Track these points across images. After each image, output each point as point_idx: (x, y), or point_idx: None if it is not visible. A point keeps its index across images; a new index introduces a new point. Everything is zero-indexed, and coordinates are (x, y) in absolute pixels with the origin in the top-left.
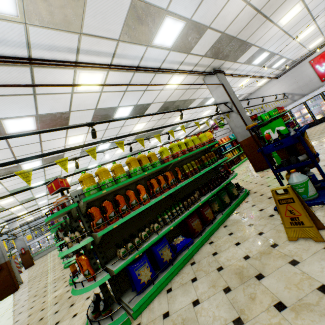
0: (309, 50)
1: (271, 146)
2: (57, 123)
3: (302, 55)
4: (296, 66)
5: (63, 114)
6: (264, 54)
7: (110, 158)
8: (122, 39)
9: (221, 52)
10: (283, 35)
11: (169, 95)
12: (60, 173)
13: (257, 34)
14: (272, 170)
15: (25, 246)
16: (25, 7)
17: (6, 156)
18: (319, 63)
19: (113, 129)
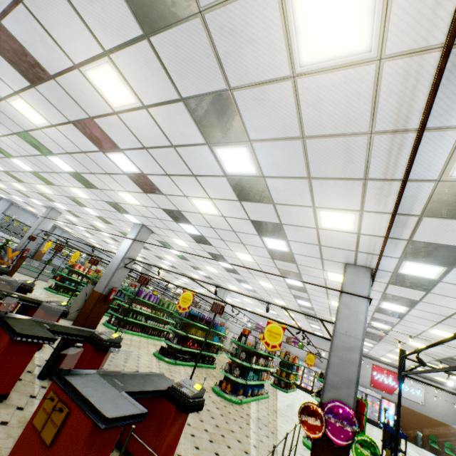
0: (379, 357)
1: (391, 429)
2: (294, 287)
3: (373, 356)
4: (364, 357)
5: (304, 291)
6: (371, 345)
7: (217, 281)
8: (373, 317)
9: (369, 334)
10: (388, 349)
11: (324, 316)
12: (194, 262)
13: (387, 343)
14: (383, 440)
15: (32, 250)
16: (385, 308)
17: (248, 265)
18: (377, 372)
19: (278, 295)
